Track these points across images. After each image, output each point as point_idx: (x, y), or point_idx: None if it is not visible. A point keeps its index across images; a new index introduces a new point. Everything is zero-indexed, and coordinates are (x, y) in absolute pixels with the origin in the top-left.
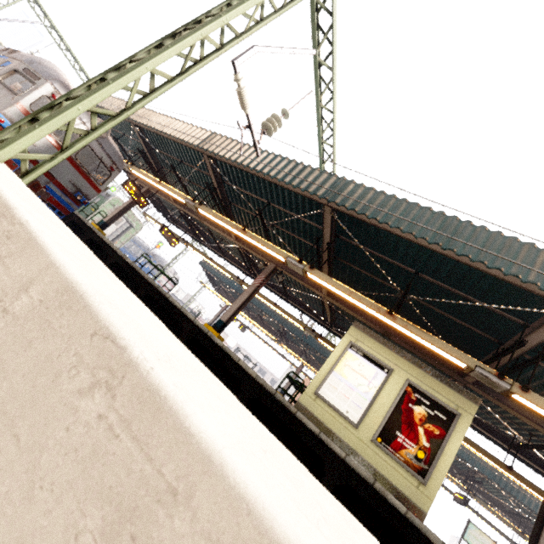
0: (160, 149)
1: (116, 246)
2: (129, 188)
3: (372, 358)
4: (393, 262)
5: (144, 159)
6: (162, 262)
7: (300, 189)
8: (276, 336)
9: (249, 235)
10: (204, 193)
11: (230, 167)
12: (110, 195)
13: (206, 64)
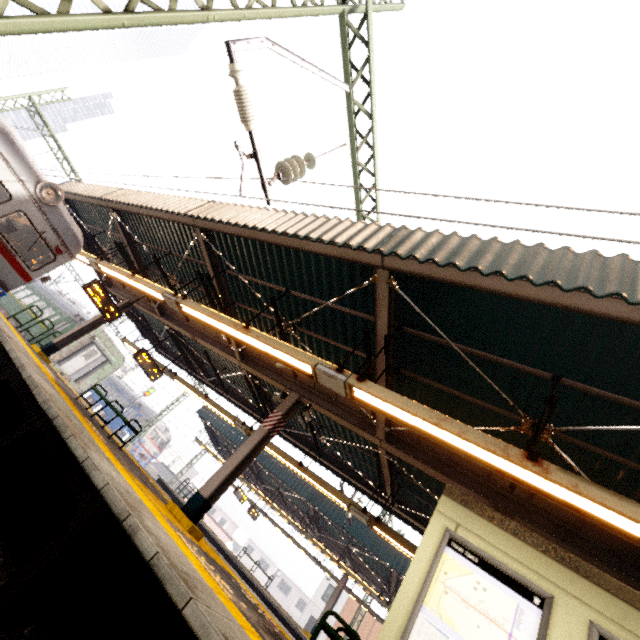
0: (145, 241)
1: (80, 388)
2: (94, 291)
3: (500, 567)
4: (506, 361)
5: (123, 255)
6: (150, 414)
7: (335, 243)
8: (304, 523)
9: (254, 333)
10: (199, 296)
11: (233, 246)
12: (85, 319)
13: (178, 22)
